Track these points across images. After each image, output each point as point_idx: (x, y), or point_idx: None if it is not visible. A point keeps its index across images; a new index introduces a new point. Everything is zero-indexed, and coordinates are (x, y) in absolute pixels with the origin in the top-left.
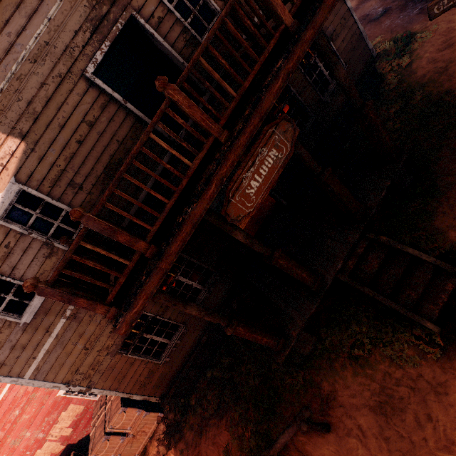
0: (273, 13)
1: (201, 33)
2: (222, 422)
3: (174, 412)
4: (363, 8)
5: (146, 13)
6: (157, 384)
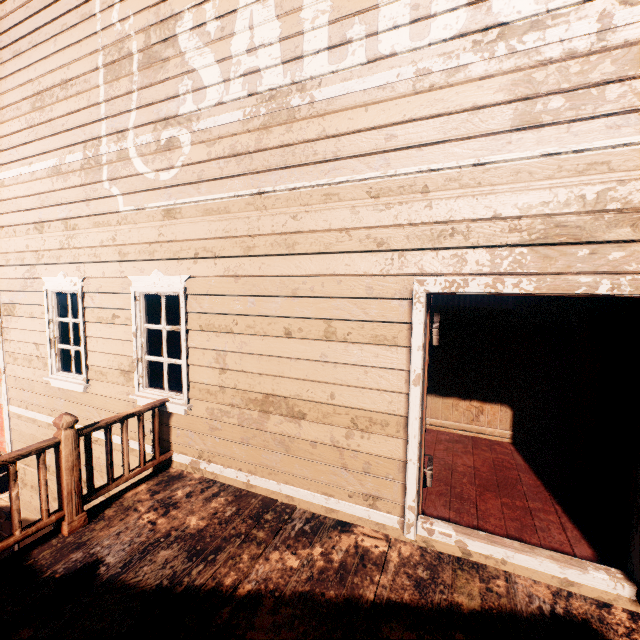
0: None
1: None
2: None
3: None
4: None
5: None
6: None
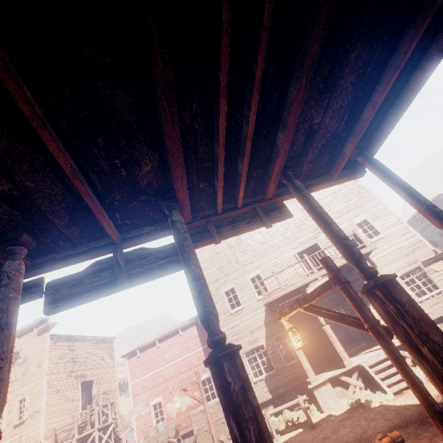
0: None
1: None
2: None
3: None
4: None
5: (322, 243)
6: None
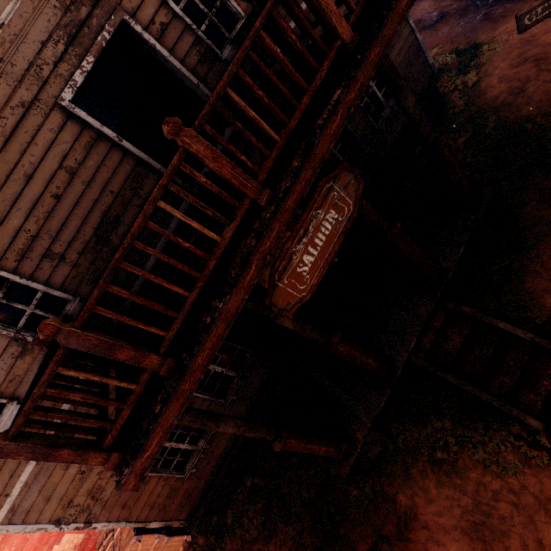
0: (325, 24)
1: (217, 41)
2: (270, 548)
3: (206, 535)
4: (413, 11)
5: (143, 17)
6: (181, 503)
